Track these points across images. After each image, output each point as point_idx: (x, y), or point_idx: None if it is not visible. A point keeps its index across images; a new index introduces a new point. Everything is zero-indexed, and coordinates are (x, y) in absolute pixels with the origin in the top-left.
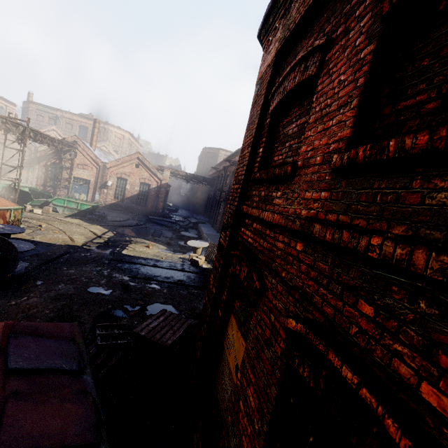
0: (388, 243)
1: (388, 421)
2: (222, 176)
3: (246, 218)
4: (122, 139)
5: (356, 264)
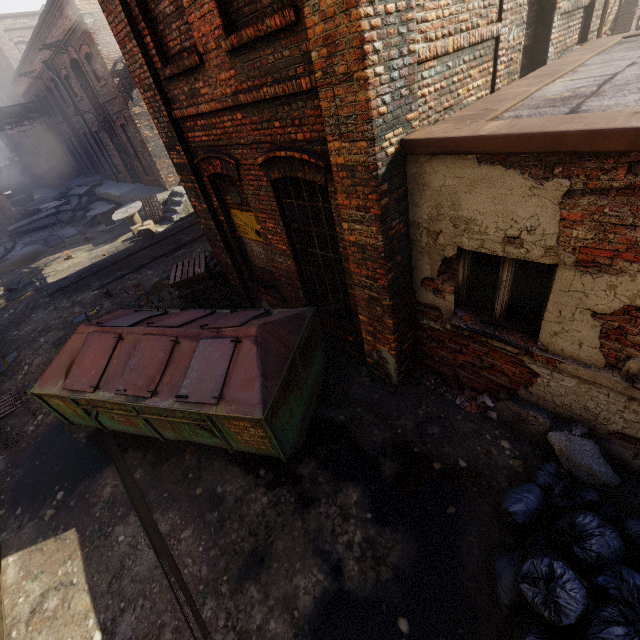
0: (267, 89)
1: (295, 154)
2: (54, 84)
3: (186, 122)
4: None
5: (265, 107)
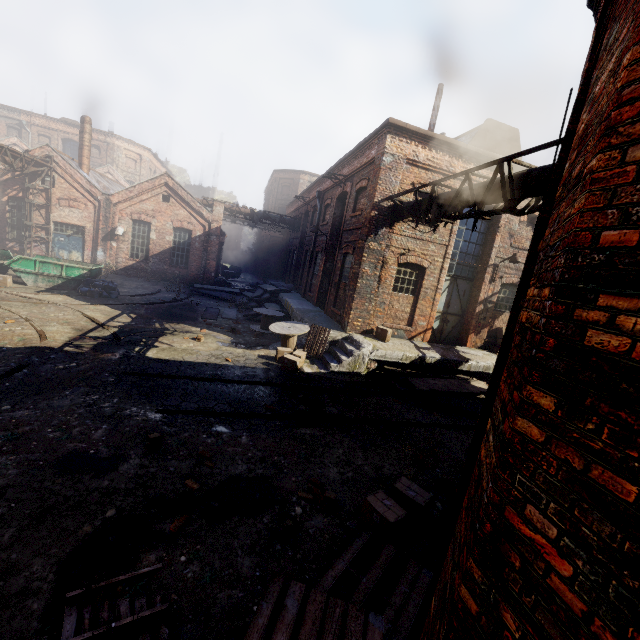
0: None
1: None
2: (314, 209)
3: None
4: (139, 162)
5: None
